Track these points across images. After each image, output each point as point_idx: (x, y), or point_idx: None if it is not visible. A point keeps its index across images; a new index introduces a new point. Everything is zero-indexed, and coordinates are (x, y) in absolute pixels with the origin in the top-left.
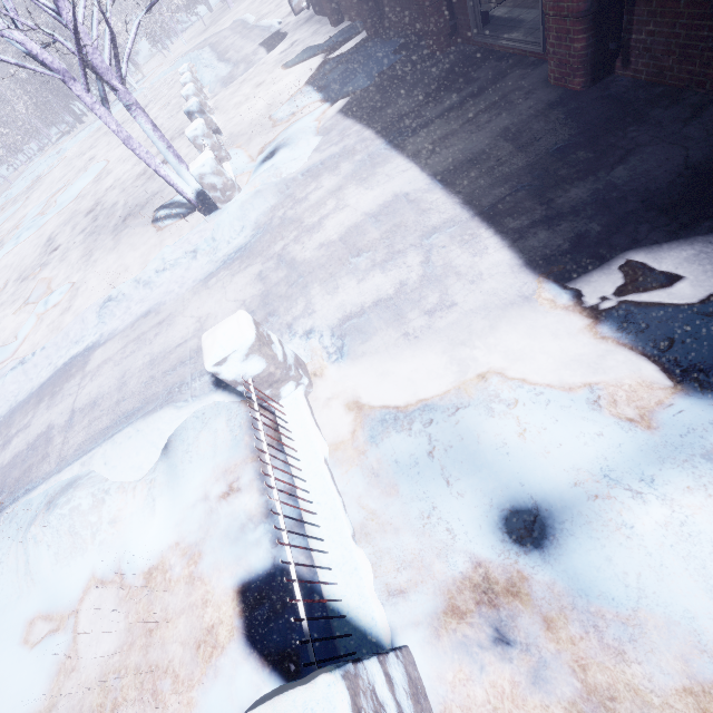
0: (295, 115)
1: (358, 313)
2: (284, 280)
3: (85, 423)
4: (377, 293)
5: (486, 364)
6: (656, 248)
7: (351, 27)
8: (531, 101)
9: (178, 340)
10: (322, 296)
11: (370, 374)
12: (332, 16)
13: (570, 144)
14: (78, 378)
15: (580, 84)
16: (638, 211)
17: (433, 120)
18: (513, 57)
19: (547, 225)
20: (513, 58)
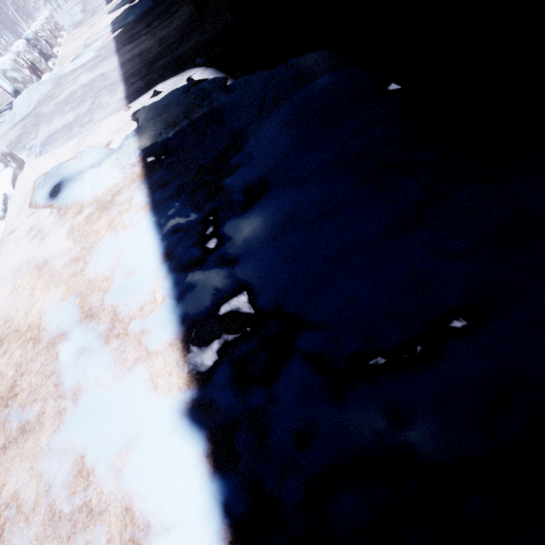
0: (95, 41)
1: (55, 133)
2: (32, 124)
3: None
4: (66, 122)
5: (89, 142)
6: (167, 81)
7: None
8: (179, 21)
9: None
10: (44, 128)
11: (48, 159)
12: None
13: (176, 40)
14: None
15: (194, 10)
16: (172, 66)
17: (142, 36)
18: None
19: (143, 78)
20: None
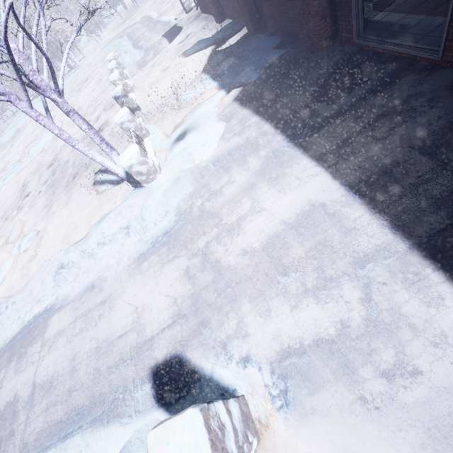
0: (198, 99)
1: (297, 350)
2: (212, 285)
3: (43, 406)
4: (315, 329)
5: None
6: None
7: (233, 24)
8: (439, 111)
9: (119, 330)
10: (254, 317)
11: (326, 445)
12: (217, 15)
13: None
14: (39, 344)
15: None
16: None
17: (330, 120)
18: (400, 60)
19: None
20: (400, 61)
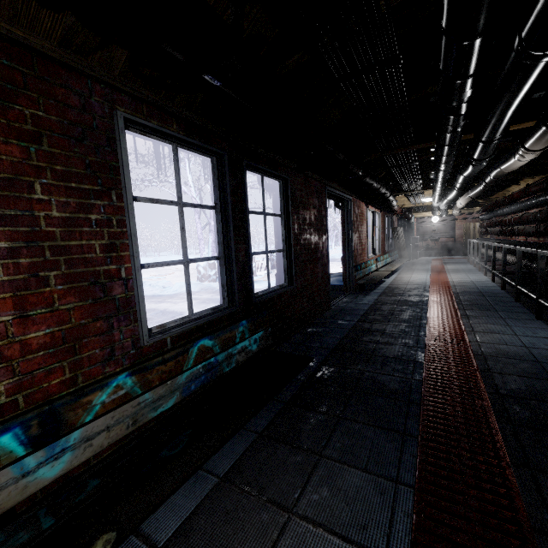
0: None
1: None
2: None
3: None
4: None
5: None
6: None
7: None
8: None
9: None
10: None
11: None
12: None
13: None
14: None
15: None
16: None
17: None
18: None
19: None
20: None
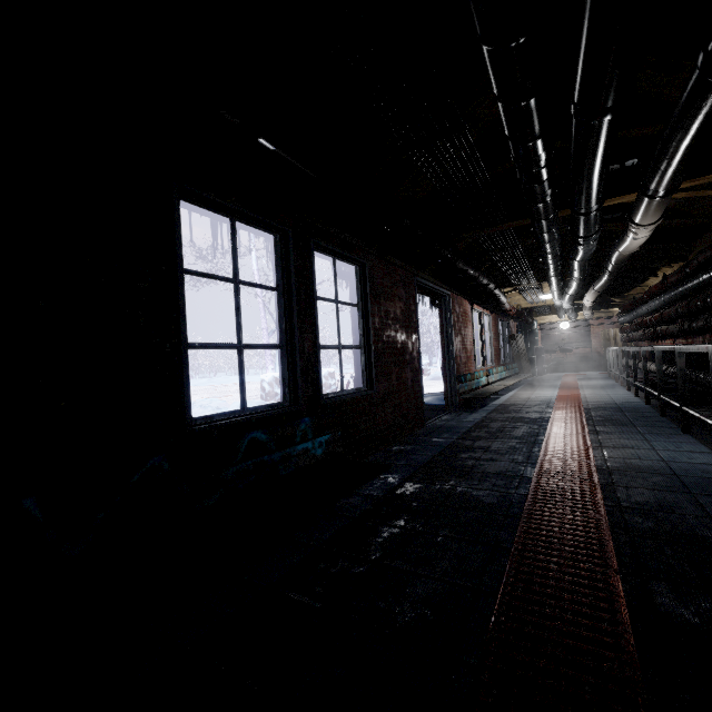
0: None
1: None
2: None
3: None
4: None
5: None
6: None
7: None
8: None
9: None
10: None
11: None
12: None
13: None
14: None
15: None
16: None
17: None
18: None
19: None
20: None
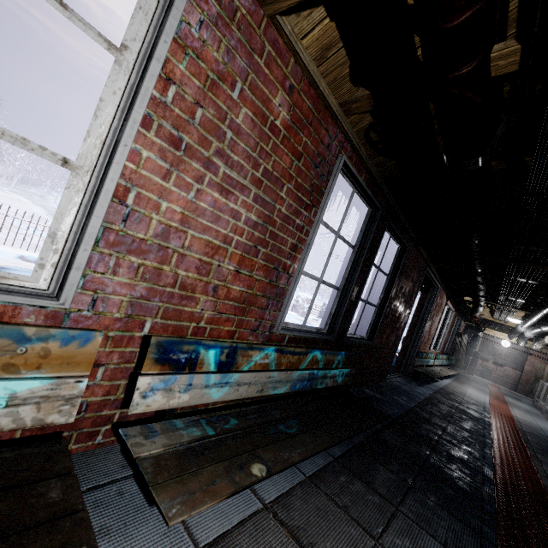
0: None
1: None
2: None
3: None
4: None
5: None
6: None
7: None
8: None
9: None
10: None
11: None
12: None
13: None
14: None
15: None
16: None
17: None
18: None
19: None
20: None
